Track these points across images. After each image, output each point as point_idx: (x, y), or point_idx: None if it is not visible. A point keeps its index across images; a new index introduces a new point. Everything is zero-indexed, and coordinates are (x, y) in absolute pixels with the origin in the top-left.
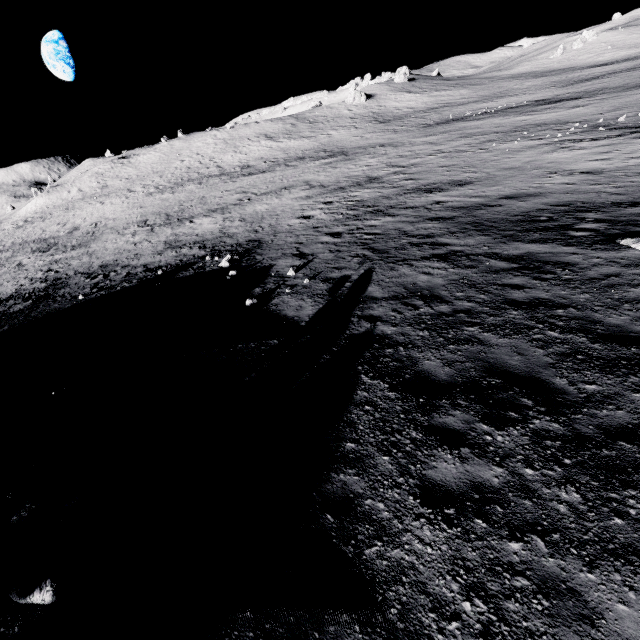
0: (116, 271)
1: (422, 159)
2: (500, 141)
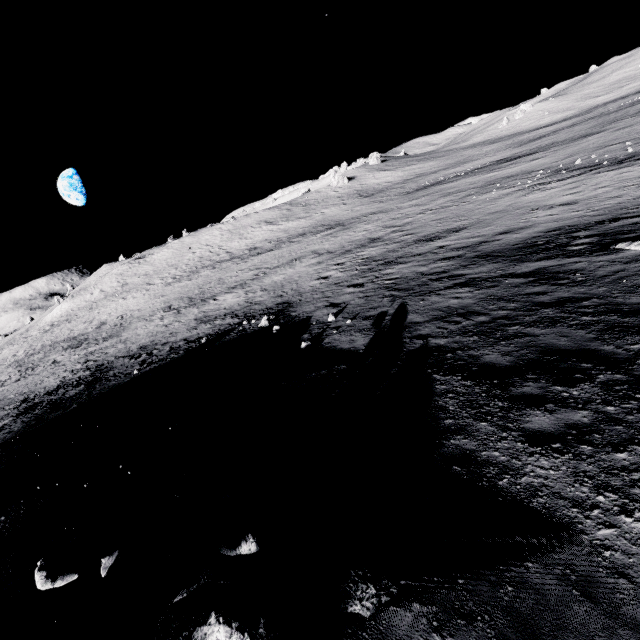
0: (158, 348)
1: (413, 218)
2: (478, 194)
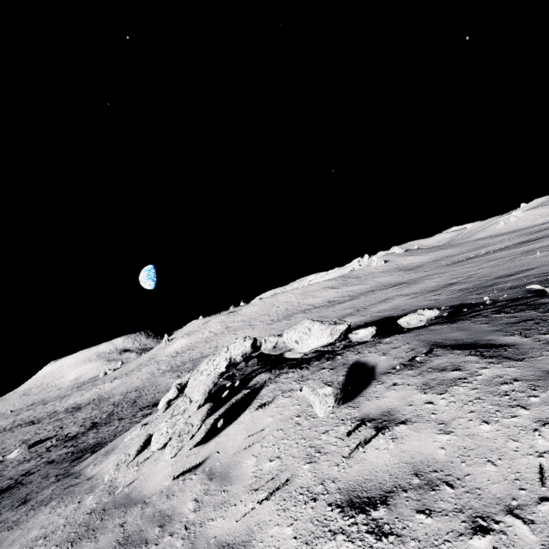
0: None
1: (475, 272)
2: (524, 256)
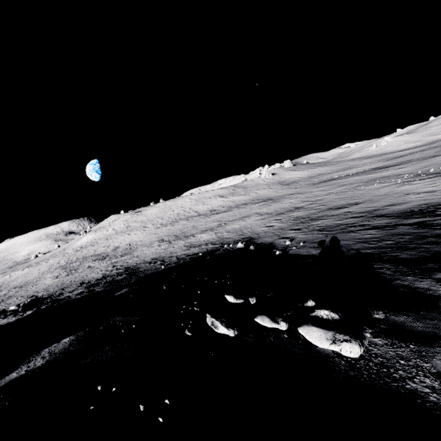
0: (167, 259)
1: (322, 197)
2: (365, 185)
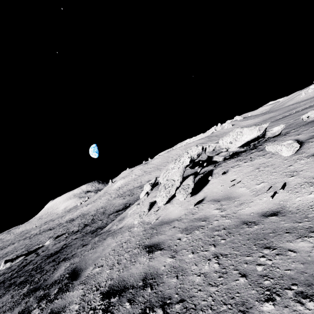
0: None
1: (293, 122)
2: None
